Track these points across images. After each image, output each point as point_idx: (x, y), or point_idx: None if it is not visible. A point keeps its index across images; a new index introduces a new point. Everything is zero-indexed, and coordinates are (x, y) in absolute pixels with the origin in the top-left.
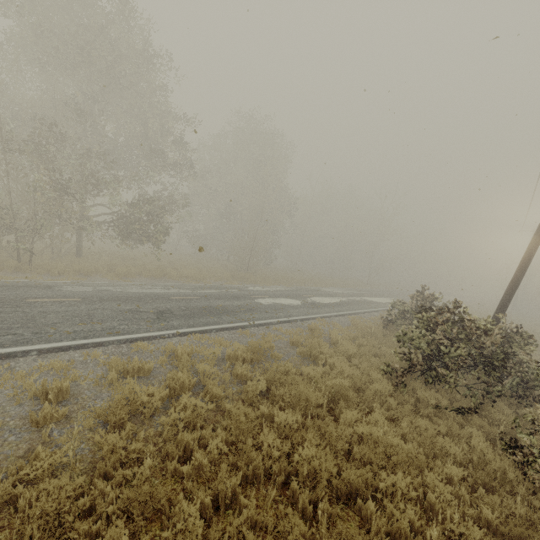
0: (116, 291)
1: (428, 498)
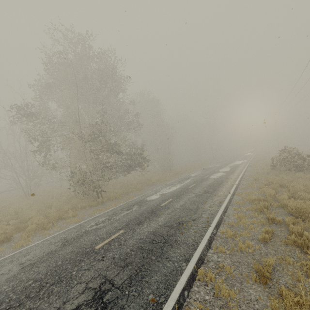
0: (167, 193)
1: None
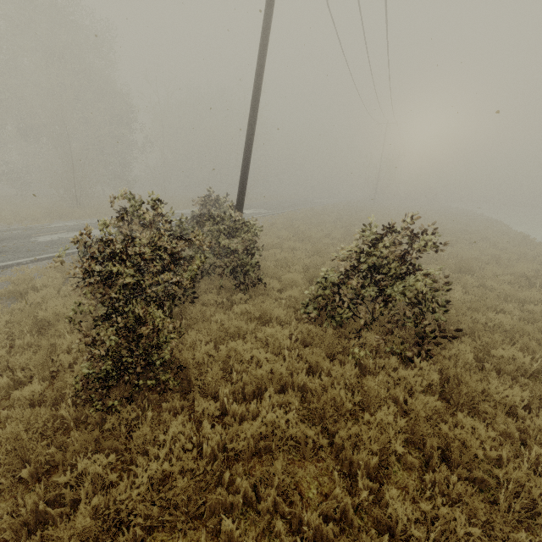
0: None
1: None
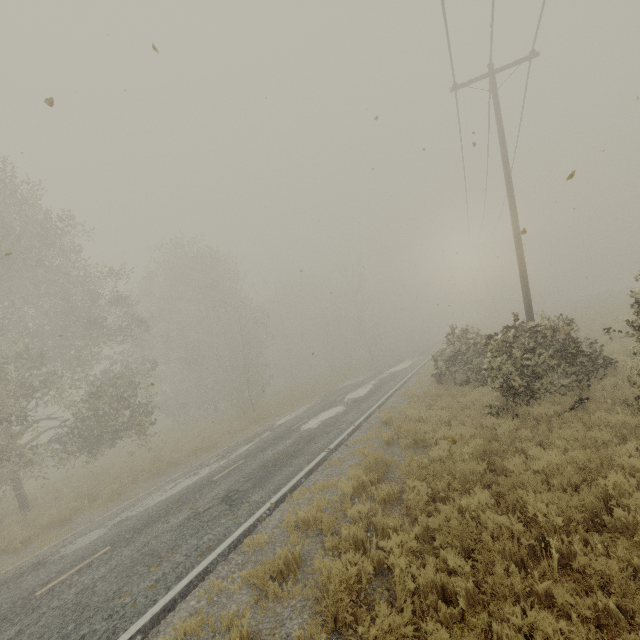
0: (139, 513)
1: (638, 479)
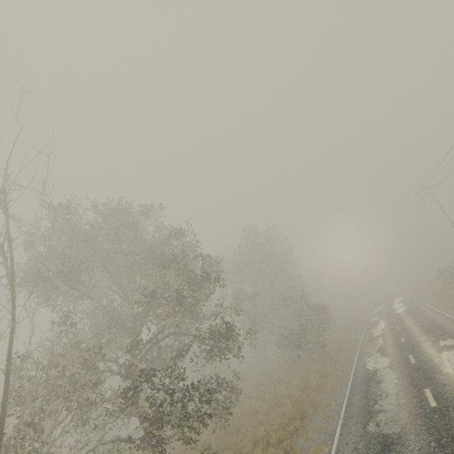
0: (383, 328)
1: None
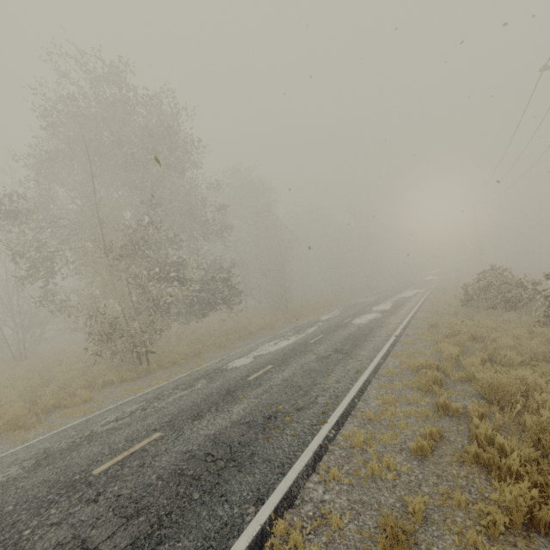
0: (267, 353)
1: None
